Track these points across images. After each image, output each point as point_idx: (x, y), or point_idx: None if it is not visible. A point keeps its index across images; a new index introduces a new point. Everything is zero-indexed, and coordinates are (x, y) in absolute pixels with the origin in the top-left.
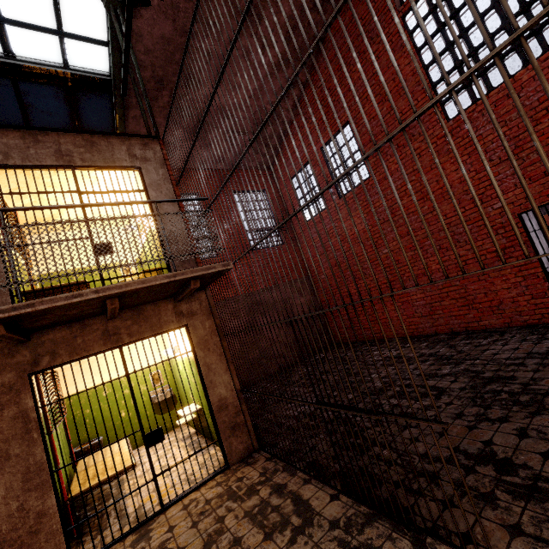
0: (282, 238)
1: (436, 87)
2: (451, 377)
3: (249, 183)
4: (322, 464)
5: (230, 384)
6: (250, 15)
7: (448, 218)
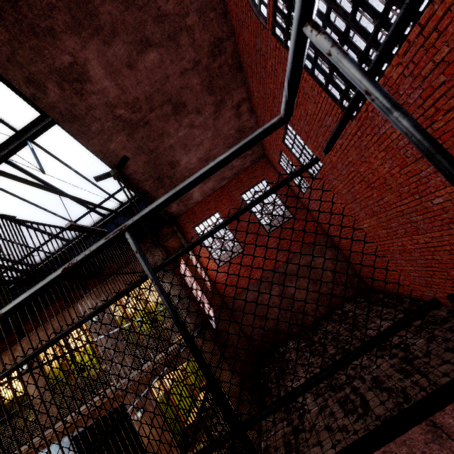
0: (291, 211)
1: (328, 89)
2: (385, 396)
3: (250, 180)
4: (269, 451)
5: (234, 380)
6: (177, 109)
7: (398, 206)
